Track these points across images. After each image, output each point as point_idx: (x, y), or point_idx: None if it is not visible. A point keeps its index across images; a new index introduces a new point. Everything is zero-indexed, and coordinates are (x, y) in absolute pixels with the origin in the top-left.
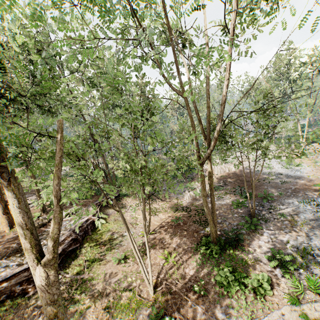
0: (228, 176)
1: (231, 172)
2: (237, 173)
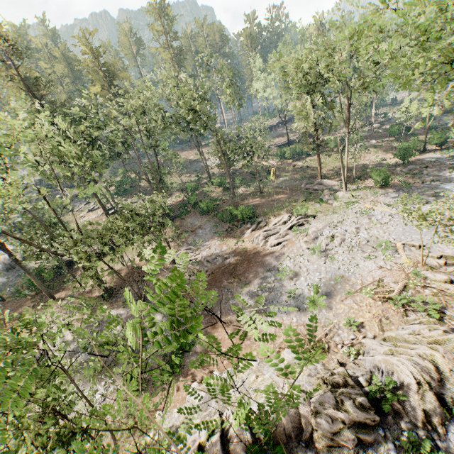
0: (245, 253)
1: (260, 250)
2: (257, 255)
